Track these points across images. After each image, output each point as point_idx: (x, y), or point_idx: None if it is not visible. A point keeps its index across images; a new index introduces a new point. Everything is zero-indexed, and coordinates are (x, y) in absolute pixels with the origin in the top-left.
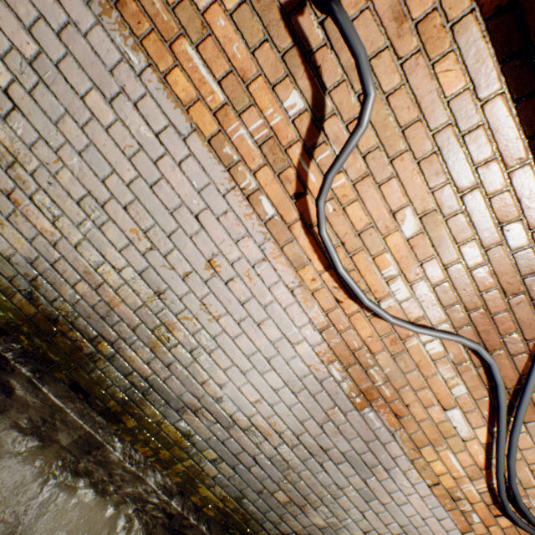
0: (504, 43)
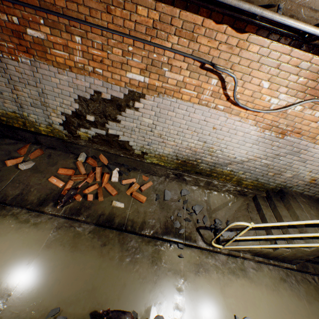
0: (263, 34)
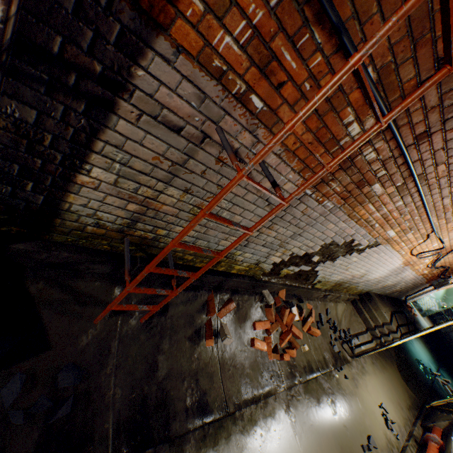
0: None
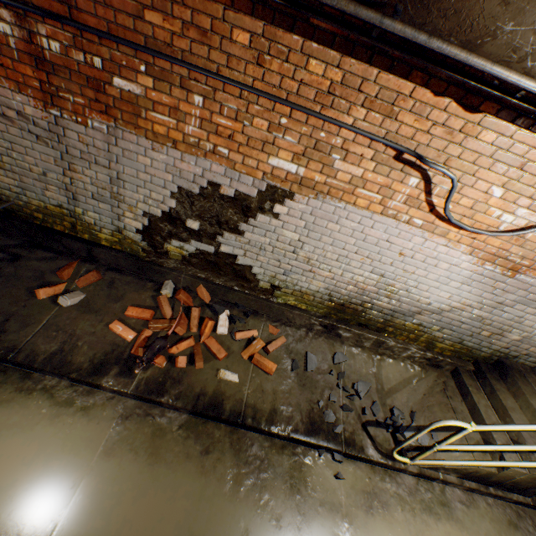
0: (508, 117)
